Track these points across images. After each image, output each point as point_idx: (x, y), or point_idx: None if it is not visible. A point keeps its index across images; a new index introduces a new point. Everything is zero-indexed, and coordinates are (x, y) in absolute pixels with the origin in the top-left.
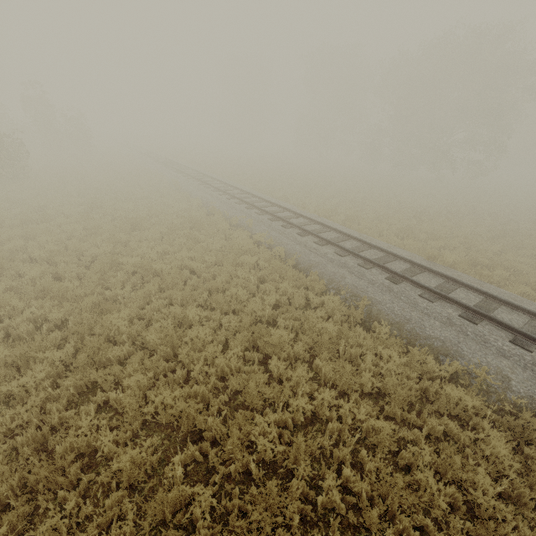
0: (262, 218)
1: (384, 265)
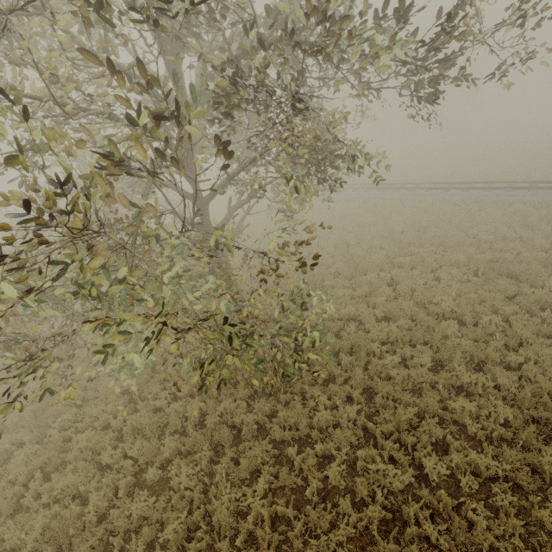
0: (404, 192)
1: (521, 186)
